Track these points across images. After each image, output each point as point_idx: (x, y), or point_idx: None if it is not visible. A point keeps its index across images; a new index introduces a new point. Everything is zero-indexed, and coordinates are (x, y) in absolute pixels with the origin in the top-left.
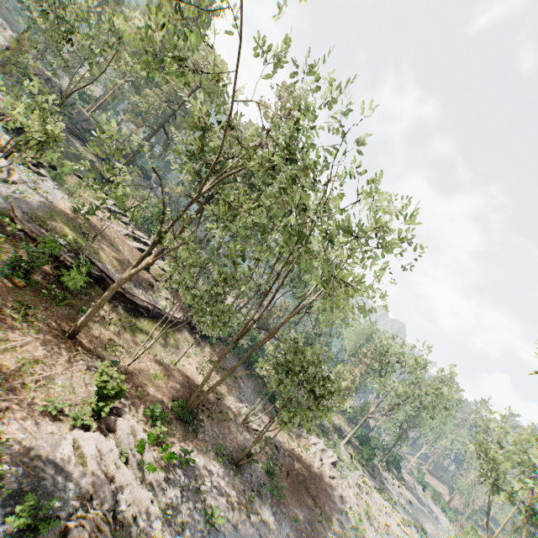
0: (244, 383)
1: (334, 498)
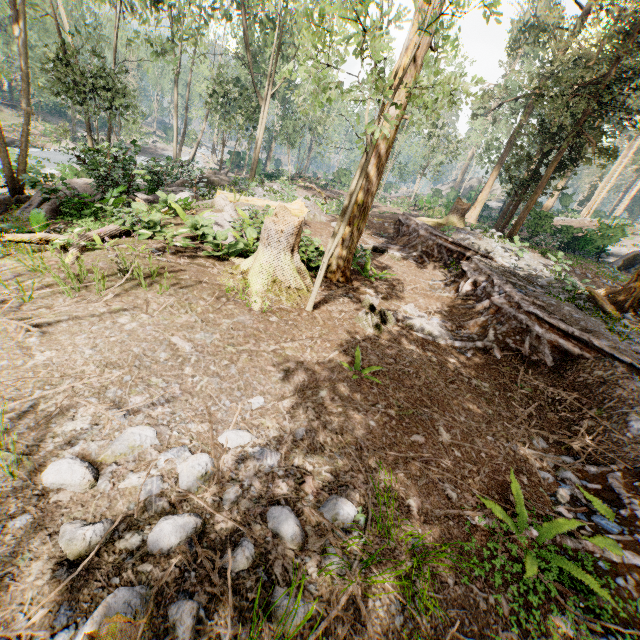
0: (71, 127)
1: (161, 152)
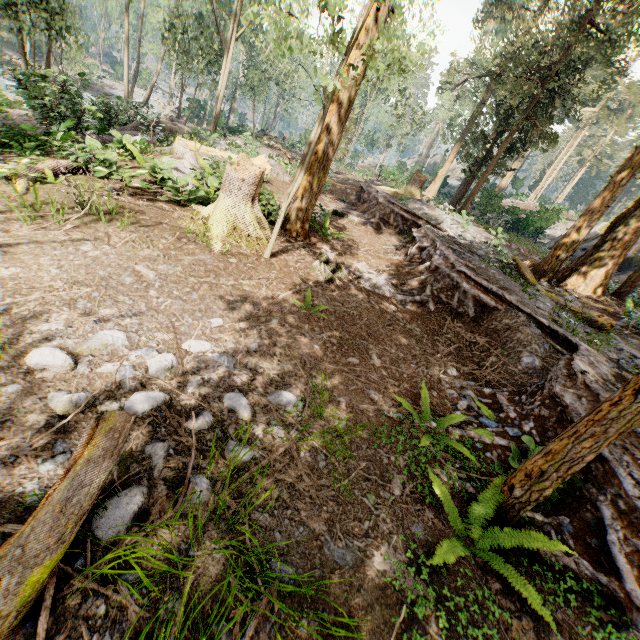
0: None
1: (109, 90)
